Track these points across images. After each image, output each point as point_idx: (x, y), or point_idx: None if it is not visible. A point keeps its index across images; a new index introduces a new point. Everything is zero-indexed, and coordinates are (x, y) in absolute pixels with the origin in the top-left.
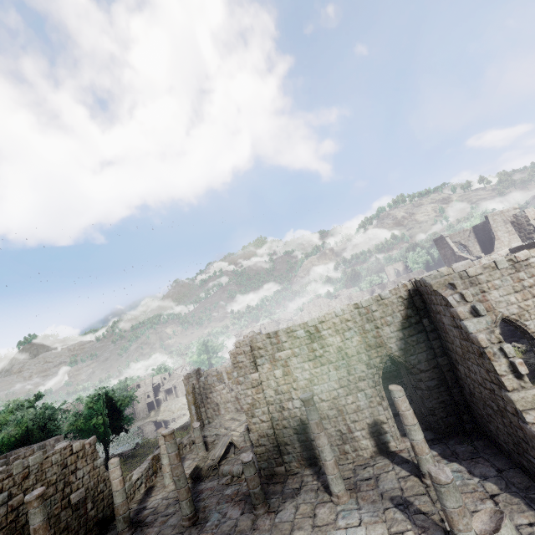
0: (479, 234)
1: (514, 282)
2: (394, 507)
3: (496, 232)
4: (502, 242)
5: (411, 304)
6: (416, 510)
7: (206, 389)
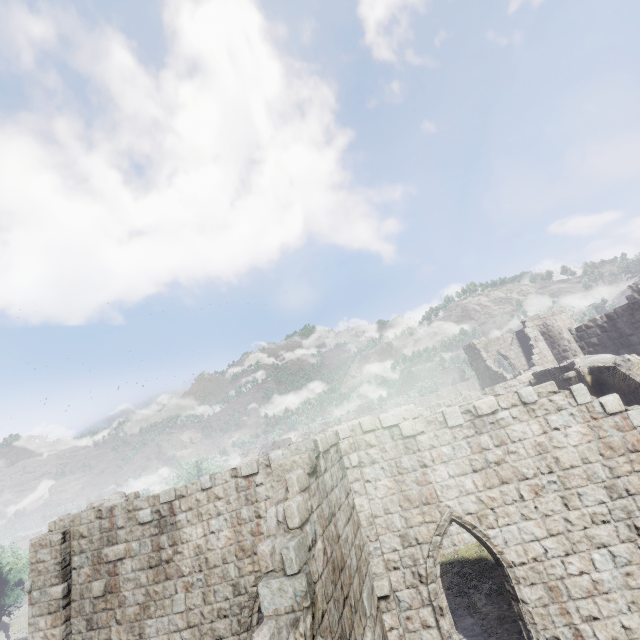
0: (524, 342)
1: (473, 453)
2: None
3: (536, 343)
4: (545, 357)
5: None
6: None
7: None
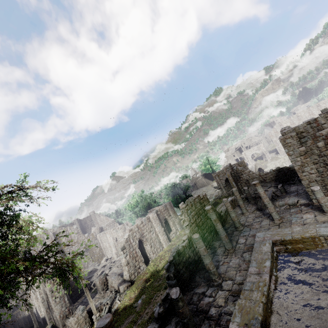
0: None
1: None
2: None
3: None
4: None
5: None
6: None
7: (238, 173)
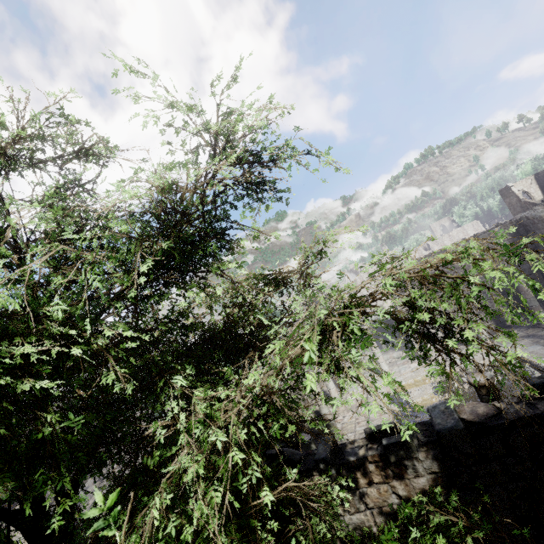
0: (540, 180)
1: None
2: (525, 338)
3: None
4: None
5: (516, 234)
6: (540, 335)
7: None
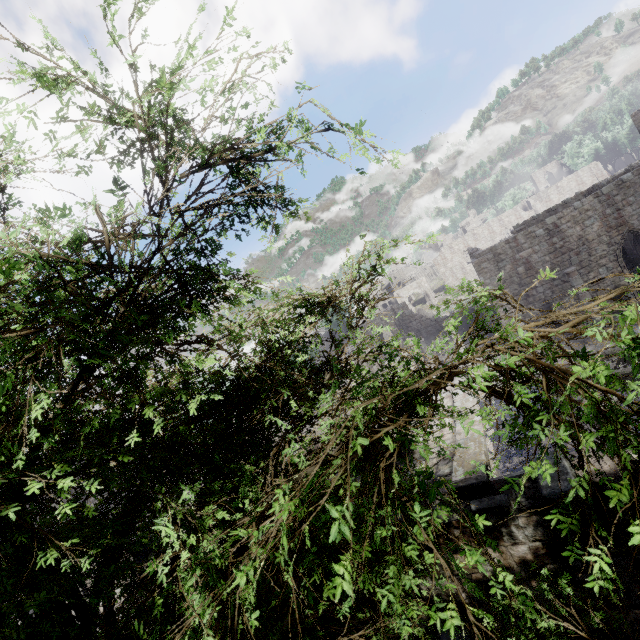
0: None
1: None
2: None
3: None
4: None
5: None
6: None
7: (405, 320)
